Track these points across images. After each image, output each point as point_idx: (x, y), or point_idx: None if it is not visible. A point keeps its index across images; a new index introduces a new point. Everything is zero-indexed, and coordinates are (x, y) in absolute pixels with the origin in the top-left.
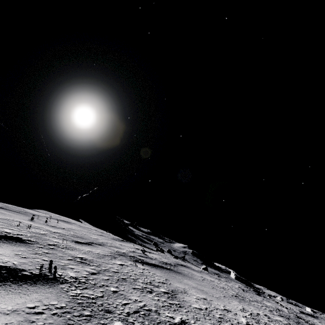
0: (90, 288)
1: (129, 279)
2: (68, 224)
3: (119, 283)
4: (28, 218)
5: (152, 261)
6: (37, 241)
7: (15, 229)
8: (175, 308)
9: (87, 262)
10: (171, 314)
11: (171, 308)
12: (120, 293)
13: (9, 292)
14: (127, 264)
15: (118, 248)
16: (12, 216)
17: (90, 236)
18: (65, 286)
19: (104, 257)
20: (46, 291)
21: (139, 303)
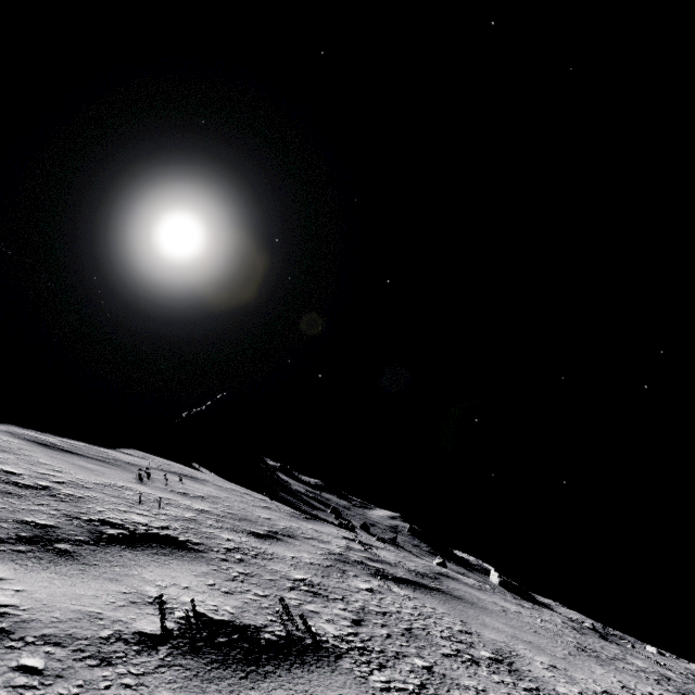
0: (386, 664)
1: (415, 629)
2: (199, 483)
3: (413, 644)
4: (132, 477)
5: (399, 572)
6: (206, 544)
7: (146, 512)
8: None
9: (321, 591)
10: None
11: None
12: (439, 673)
13: (293, 693)
14: (376, 588)
15: (320, 540)
16: (106, 473)
17: (255, 513)
18: (350, 665)
19: (330, 573)
20: (338, 683)
21: None
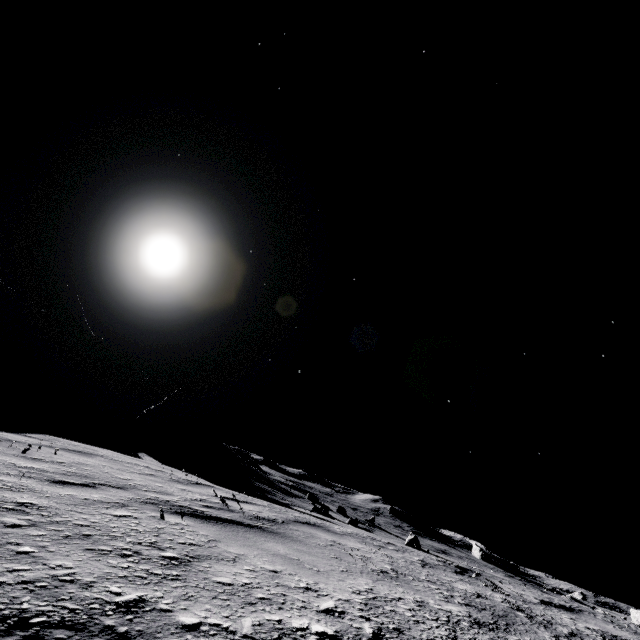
0: None
1: (102, 536)
2: (85, 456)
3: (61, 541)
4: None
5: (225, 515)
6: None
7: None
8: (154, 581)
9: (28, 509)
10: (127, 588)
11: (142, 580)
12: (34, 555)
13: None
14: (139, 516)
15: (164, 493)
16: None
17: (115, 475)
18: None
19: (92, 505)
20: None
21: (62, 570)
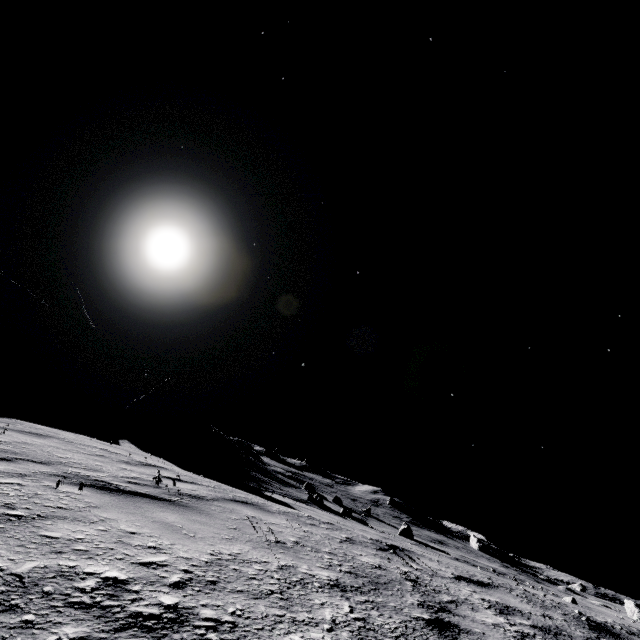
0: None
1: None
2: (37, 437)
3: None
4: None
5: (144, 490)
6: None
7: None
8: None
9: None
10: None
11: None
12: None
13: None
14: (28, 484)
15: (93, 470)
16: None
17: (54, 454)
18: None
19: None
20: None
21: None
